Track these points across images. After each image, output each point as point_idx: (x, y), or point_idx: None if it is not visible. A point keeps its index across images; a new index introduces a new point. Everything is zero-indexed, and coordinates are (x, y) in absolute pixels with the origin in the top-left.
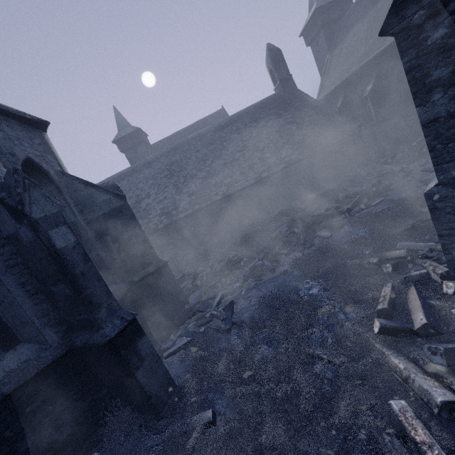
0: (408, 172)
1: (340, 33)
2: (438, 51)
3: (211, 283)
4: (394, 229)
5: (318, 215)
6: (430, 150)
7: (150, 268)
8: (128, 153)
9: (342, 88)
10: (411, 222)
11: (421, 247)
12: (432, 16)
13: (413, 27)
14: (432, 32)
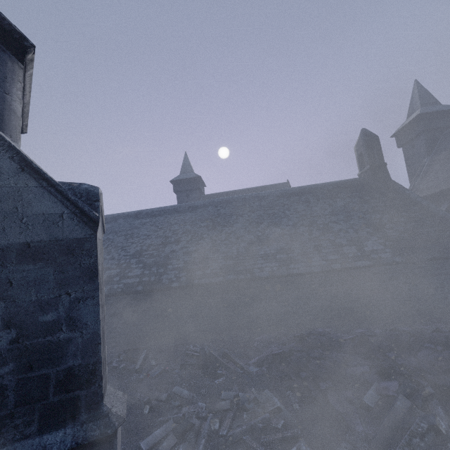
0: None
1: (448, 140)
2: None
3: None
4: None
5: None
6: None
7: (60, 435)
8: (180, 195)
9: (448, 194)
10: None
11: None
12: None
13: None
14: None
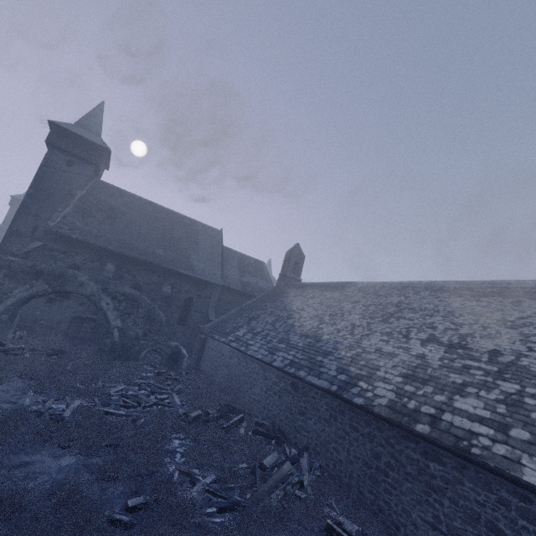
0: None
1: None
2: None
3: None
4: None
5: None
6: None
7: None
8: (14, 209)
9: None
10: None
11: None
12: None
13: None
14: None
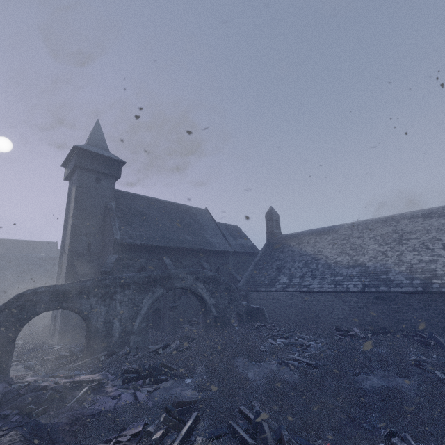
0: None
1: None
2: None
3: None
4: None
5: None
6: None
7: None
8: None
9: None
10: None
11: None
12: None
13: None
14: None
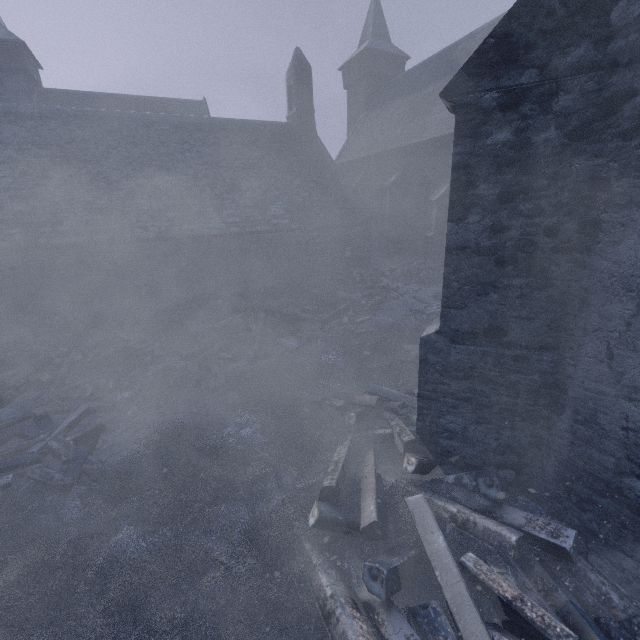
0: (401, 294)
1: (384, 96)
2: (494, 159)
3: (75, 381)
4: (371, 363)
5: (289, 314)
6: (445, 285)
7: None
8: None
9: (366, 163)
10: (391, 358)
11: (394, 397)
12: (503, 108)
13: (480, 109)
14: (497, 129)
